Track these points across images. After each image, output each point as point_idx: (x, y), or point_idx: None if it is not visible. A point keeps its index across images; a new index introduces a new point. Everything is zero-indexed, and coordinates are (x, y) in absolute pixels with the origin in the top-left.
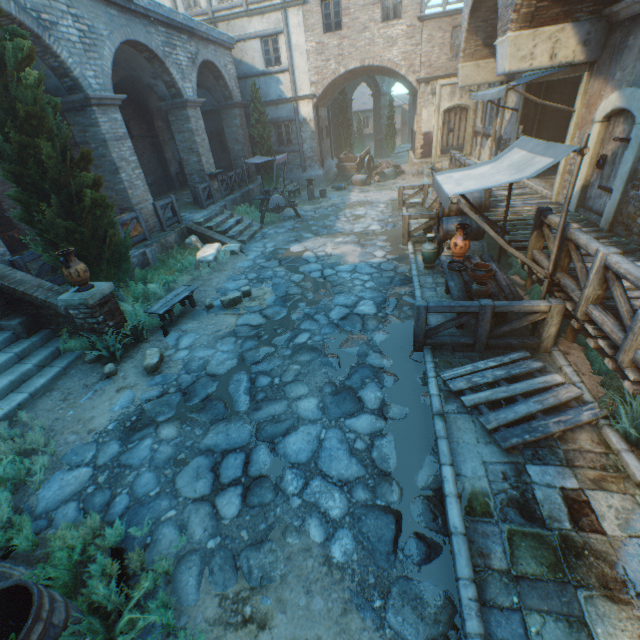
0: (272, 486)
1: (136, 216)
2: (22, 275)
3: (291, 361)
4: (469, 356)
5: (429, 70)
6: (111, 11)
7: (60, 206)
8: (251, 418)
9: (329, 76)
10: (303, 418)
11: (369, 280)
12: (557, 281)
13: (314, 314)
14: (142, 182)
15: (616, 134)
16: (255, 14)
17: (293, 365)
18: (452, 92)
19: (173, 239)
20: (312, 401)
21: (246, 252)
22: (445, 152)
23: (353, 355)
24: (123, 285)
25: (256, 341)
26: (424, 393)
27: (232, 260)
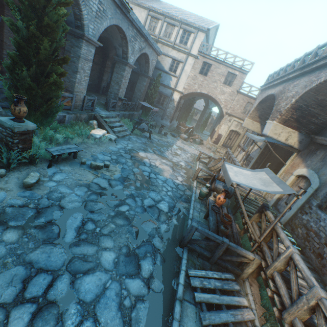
0: (57, 314)
1: (72, 97)
2: None
3: (112, 220)
4: (205, 263)
5: (232, 111)
6: (118, 10)
7: (34, 73)
8: (70, 250)
9: (192, 89)
10: (102, 265)
11: (170, 191)
12: (261, 246)
13: (136, 196)
14: (85, 83)
15: (300, 185)
16: (175, 49)
17: (112, 223)
18: (237, 125)
19: (84, 117)
20: (112, 255)
21: (117, 142)
22: (224, 146)
23: (147, 233)
24: (42, 127)
25: (98, 197)
26: (176, 278)
27: (108, 143)
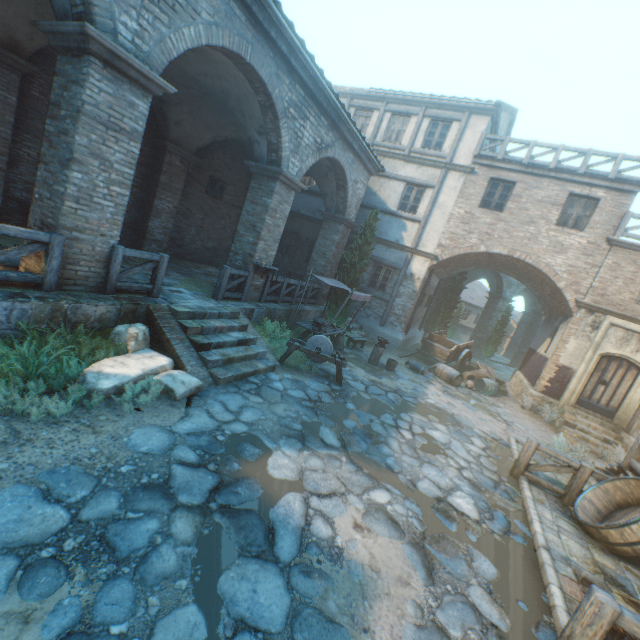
0: None
1: (48, 242)
2: None
3: None
4: None
5: (599, 298)
6: (237, 10)
7: None
8: None
9: (464, 247)
10: None
11: None
12: None
13: None
14: (116, 206)
15: None
16: (413, 161)
17: None
18: (625, 338)
19: (99, 311)
20: None
21: (194, 405)
22: (583, 404)
23: None
24: None
25: None
26: None
27: (147, 409)
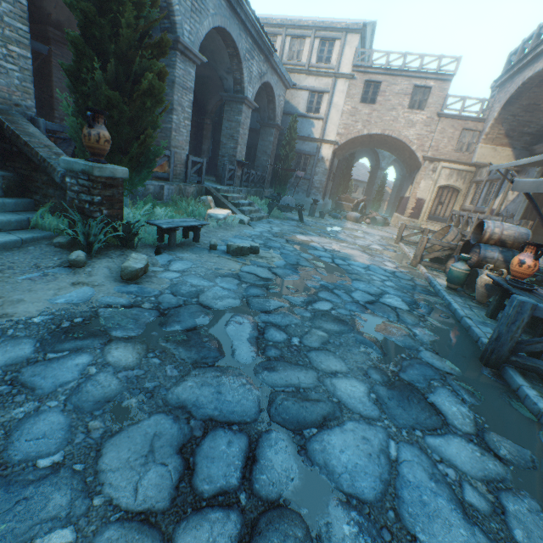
0: (309, 542)
1: (169, 155)
2: (35, 131)
3: (313, 324)
4: None
5: (435, 153)
6: (222, 1)
7: (114, 77)
8: (260, 379)
9: (353, 133)
10: (348, 407)
11: (388, 280)
12: None
13: (333, 288)
14: (187, 132)
15: None
16: (312, 74)
17: (317, 329)
18: (450, 174)
19: (191, 191)
20: (357, 385)
21: (253, 225)
22: (431, 218)
23: (398, 344)
24: (134, 191)
25: (265, 291)
26: (542, 433)
27: (239, 226)
